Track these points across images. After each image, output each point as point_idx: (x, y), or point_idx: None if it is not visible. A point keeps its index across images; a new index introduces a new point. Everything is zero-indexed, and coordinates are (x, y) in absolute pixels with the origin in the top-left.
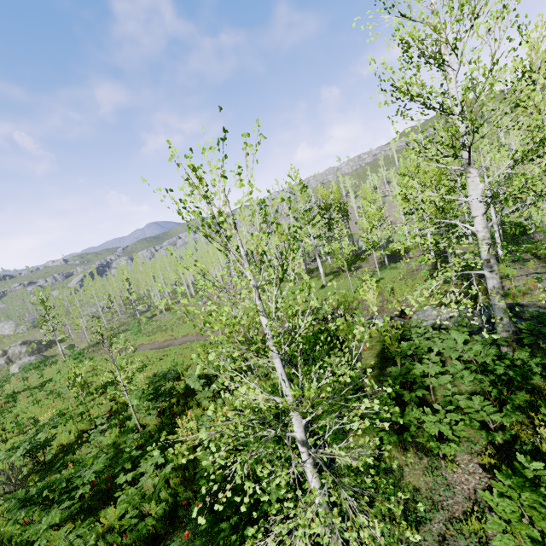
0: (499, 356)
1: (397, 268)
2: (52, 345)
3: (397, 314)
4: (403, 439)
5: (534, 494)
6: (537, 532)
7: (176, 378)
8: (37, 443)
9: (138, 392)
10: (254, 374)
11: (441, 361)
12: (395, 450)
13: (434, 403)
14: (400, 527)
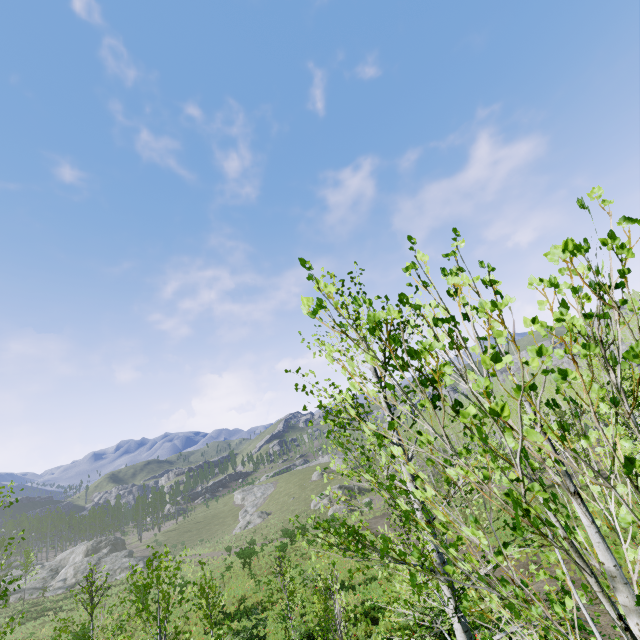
0: None
1: None
2: (360, 493)
3: None
4: None
5: None
6: None
7: (377, 619)
8: (245, 639)
9: (297, 635)
10: None
11: None
12: None
13: None
14: None
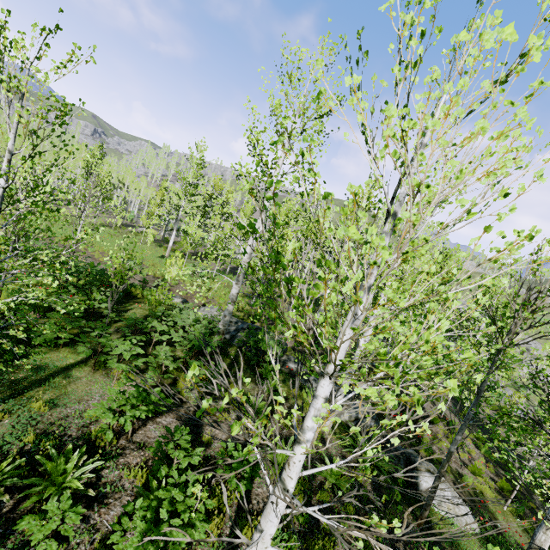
0: (221, 348)
1: (232, 279)
2: None
3: (198, 305)
4: (101, 362)
5: (136, 391)
6: (116, 406)
7: None
8: None
9: None
10: (5, 267)
11: (185, 336)
12: (89, 368)
13: (150, 353)
14: (37, 403)
